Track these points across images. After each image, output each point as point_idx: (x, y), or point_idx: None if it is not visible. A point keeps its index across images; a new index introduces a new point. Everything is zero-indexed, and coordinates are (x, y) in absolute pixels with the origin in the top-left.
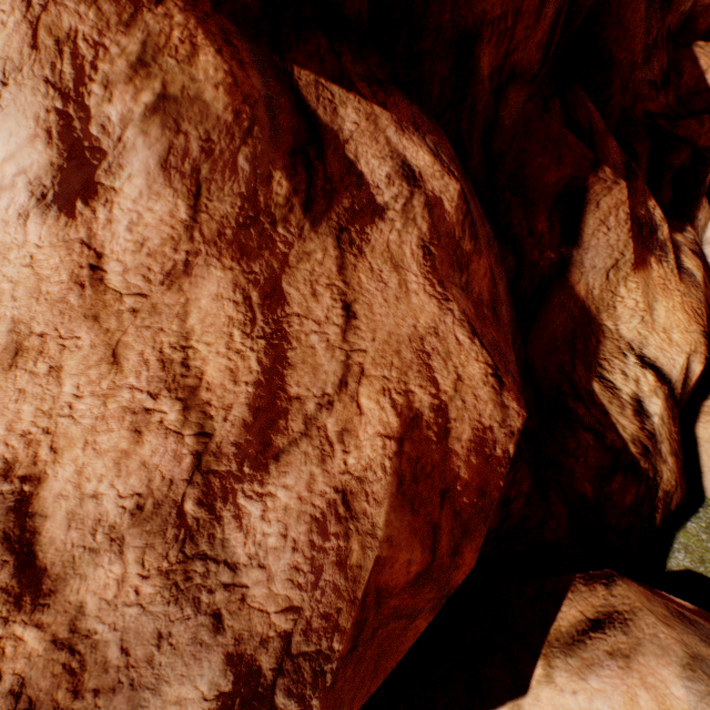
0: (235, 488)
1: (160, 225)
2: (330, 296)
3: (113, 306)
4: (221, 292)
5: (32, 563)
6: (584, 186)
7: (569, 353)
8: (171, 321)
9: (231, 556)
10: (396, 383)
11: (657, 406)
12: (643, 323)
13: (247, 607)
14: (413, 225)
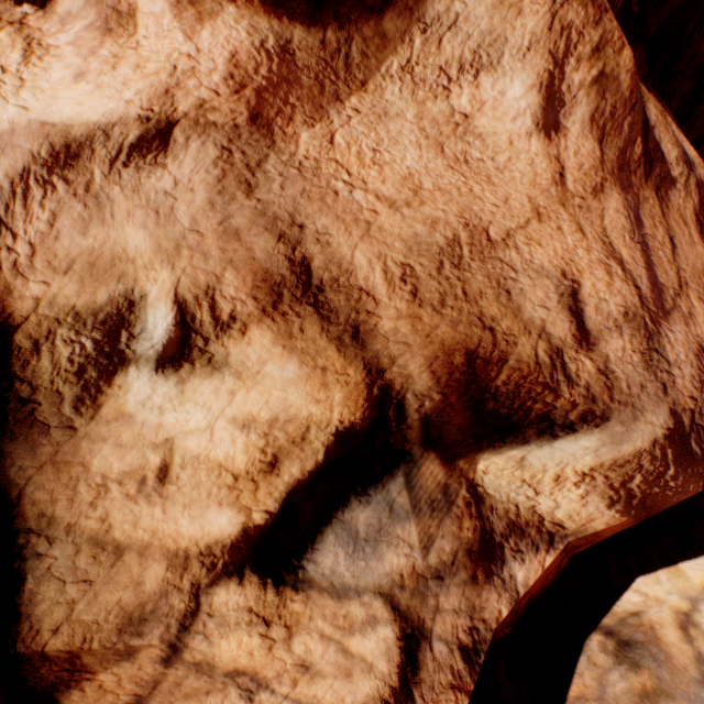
0: (659, 321)
1: (587, 157)
2: (661, 230)
3: (569, 201)
4: (617, 208)
5: (582, 326)
6: None
7: None
8: (595, 219)
9: (666, 356)
10: (703, 296)
11: None
12: None
13: (675, 388)
14: (689, 197)
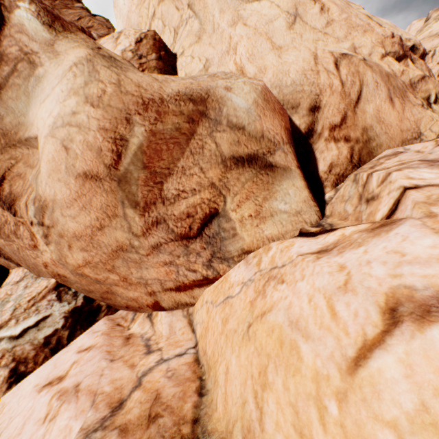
0: None
1: None
2: None
3: None
4: None
5: None
6: None
7: None
8: None
9: None
10: None
11: None
12: None
13: None
14: None
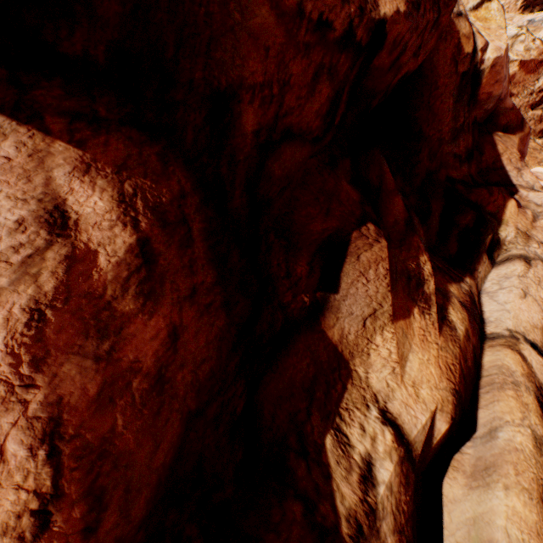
0: None
1: None
2: None
3: None
4: None
5: None
6: (347, 239)
7: (307, 400)
8: None
9: None
10: None
11: (388, 472)
12: (394, 374)
13: None
14: (31, 282)
